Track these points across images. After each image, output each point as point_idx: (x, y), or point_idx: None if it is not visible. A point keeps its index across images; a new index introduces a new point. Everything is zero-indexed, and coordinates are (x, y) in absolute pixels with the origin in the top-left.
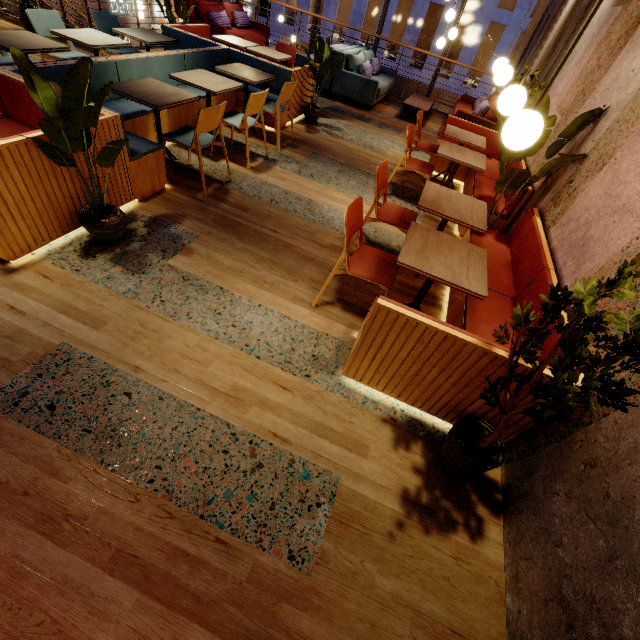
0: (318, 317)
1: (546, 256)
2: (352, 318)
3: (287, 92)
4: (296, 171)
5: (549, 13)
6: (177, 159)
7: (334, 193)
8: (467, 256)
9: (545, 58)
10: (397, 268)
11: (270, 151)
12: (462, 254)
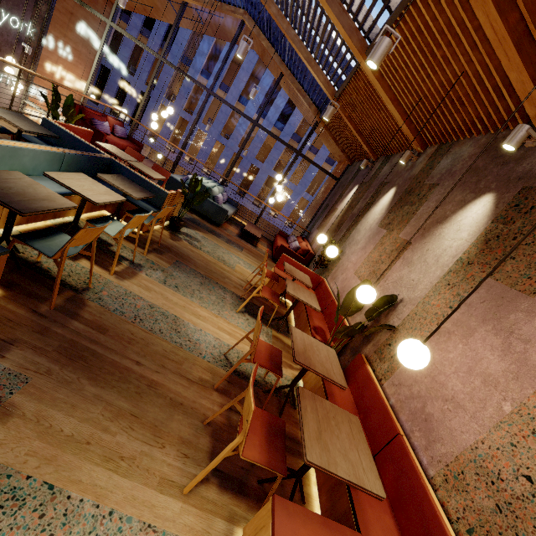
0: (192, 513)
1: (393, 417)
2: (231, 502)
3: (165, 212)
4: (162, 280)
5: (327, 203)
6: (21, 252)
7: (198, 309)
8: (351, 431)
9: (333, 230)
10: (284, 436)
11: (136, 254)
12: (347, 429)
